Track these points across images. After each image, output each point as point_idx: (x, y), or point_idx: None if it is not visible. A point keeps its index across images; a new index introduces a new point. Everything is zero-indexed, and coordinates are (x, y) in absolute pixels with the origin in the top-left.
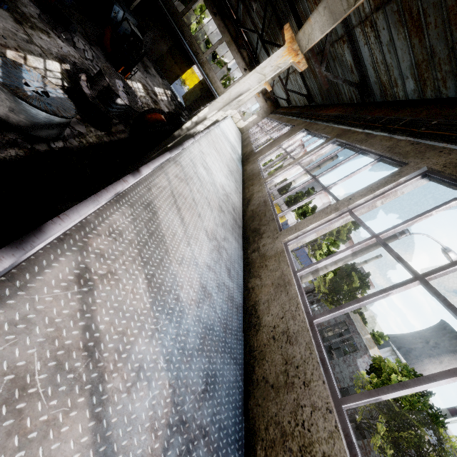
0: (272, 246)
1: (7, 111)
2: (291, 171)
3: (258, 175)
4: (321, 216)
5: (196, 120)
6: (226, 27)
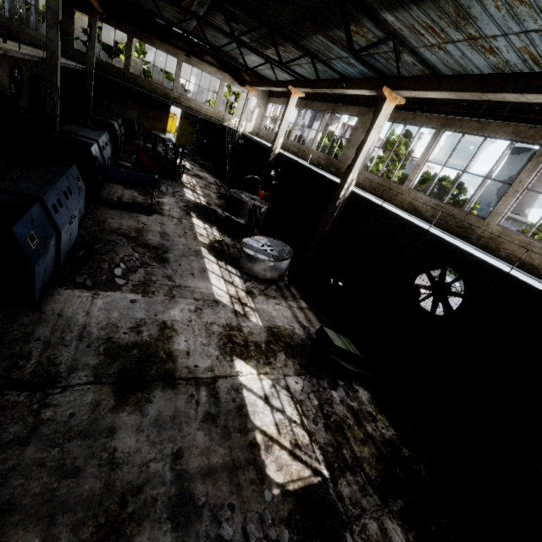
0: (491, 231)
1: (279, 272)
2: (423, 169)
3: (389, 184)
4: (509, 199)
5: (347, 186)
6: (177, 47)
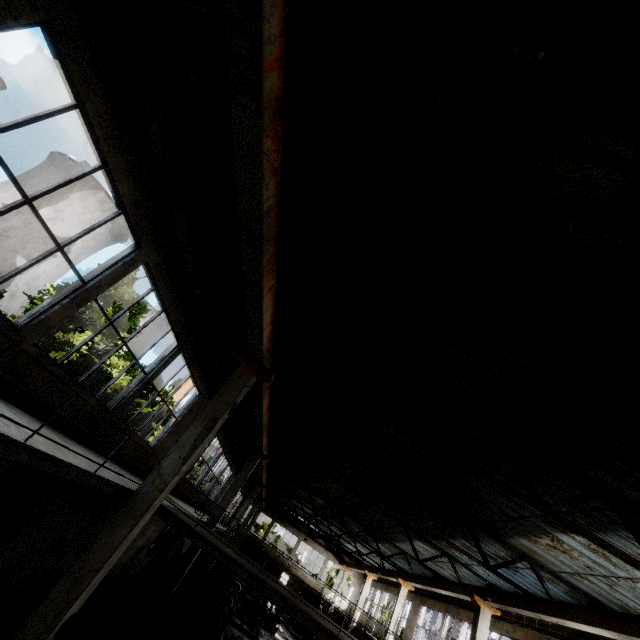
0: None
1: None
2: None
3: None
4: None
5: None
6: (300, 530)
